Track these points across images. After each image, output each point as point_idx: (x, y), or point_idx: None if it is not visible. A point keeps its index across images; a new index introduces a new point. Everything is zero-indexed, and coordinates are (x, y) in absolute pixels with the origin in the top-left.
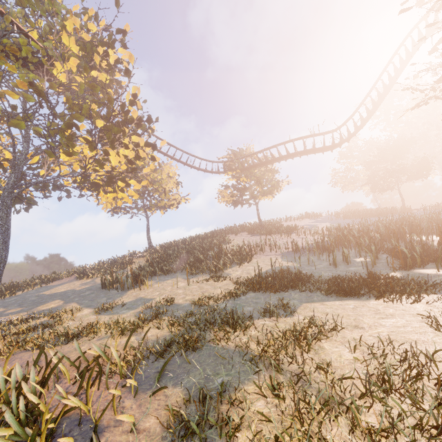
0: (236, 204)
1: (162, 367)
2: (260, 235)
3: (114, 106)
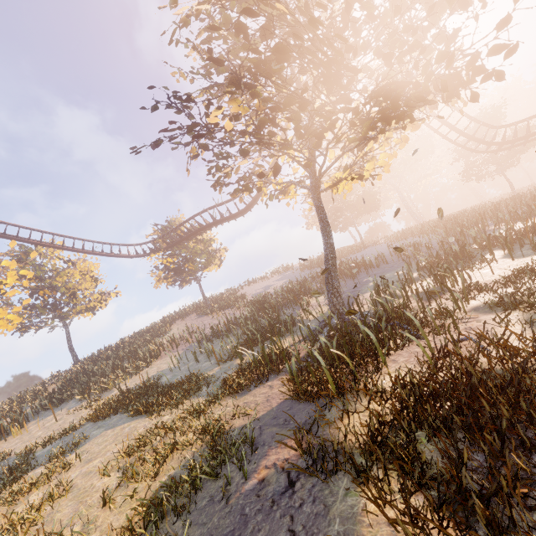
0: (179, 284)
1: None
2: (205, 315)
3: None
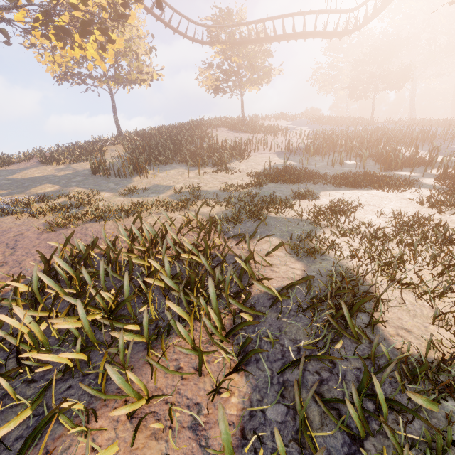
0: (218, 92)
1: (257, 226)
2: (242, 132)
3: None
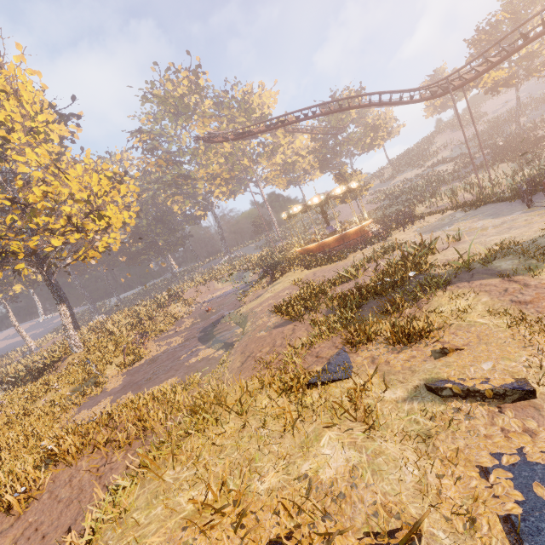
0: (439, 113)
1: (407, 183)
2: (457, 130)
3: (377, 132)
